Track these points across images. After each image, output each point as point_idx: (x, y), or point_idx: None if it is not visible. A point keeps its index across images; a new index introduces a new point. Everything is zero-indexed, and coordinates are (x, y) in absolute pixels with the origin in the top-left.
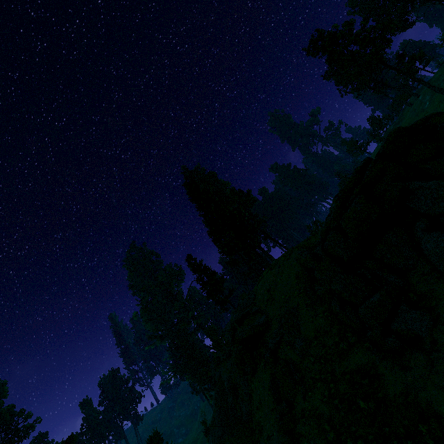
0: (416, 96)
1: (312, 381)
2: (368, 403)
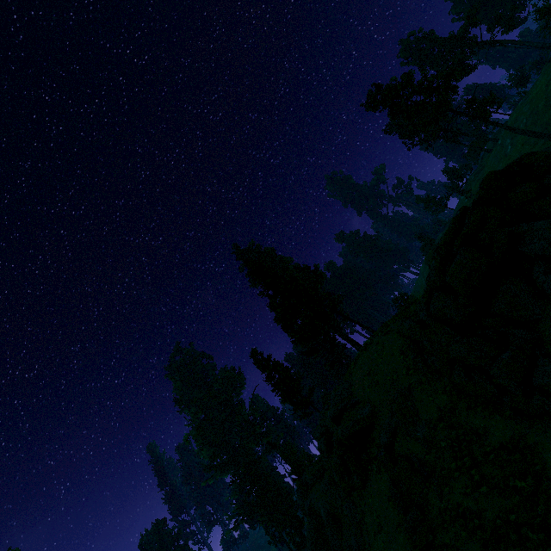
0: (494, 141)
1: (447, 473)
2: (524, 481)
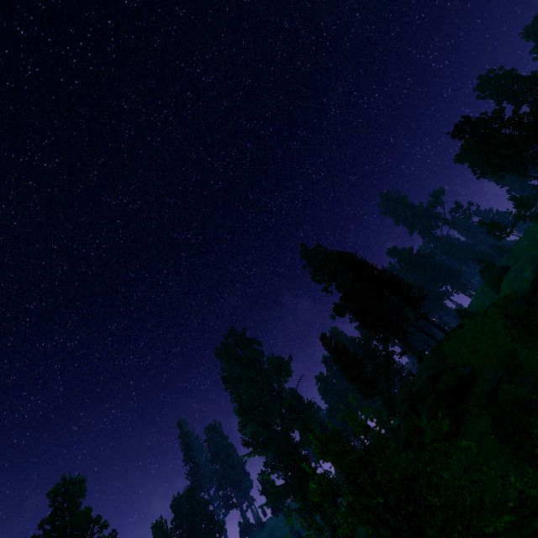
0: None
1: None
2: None
